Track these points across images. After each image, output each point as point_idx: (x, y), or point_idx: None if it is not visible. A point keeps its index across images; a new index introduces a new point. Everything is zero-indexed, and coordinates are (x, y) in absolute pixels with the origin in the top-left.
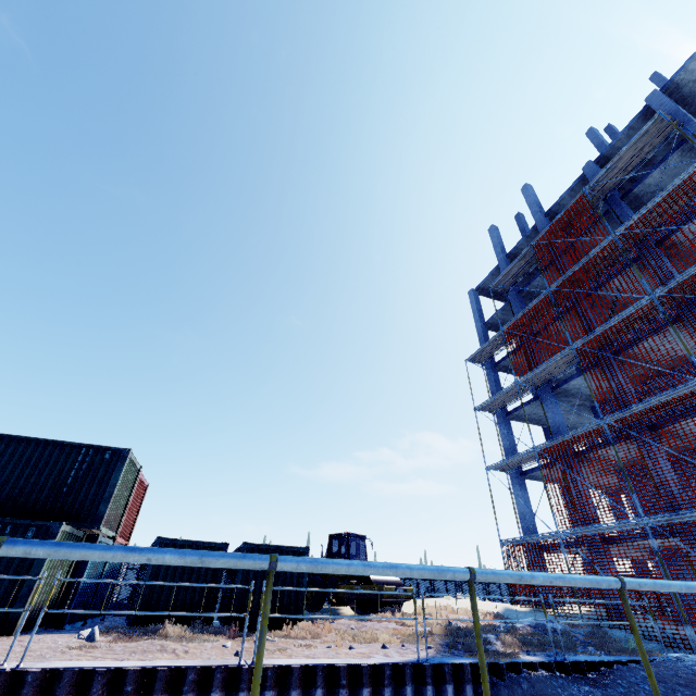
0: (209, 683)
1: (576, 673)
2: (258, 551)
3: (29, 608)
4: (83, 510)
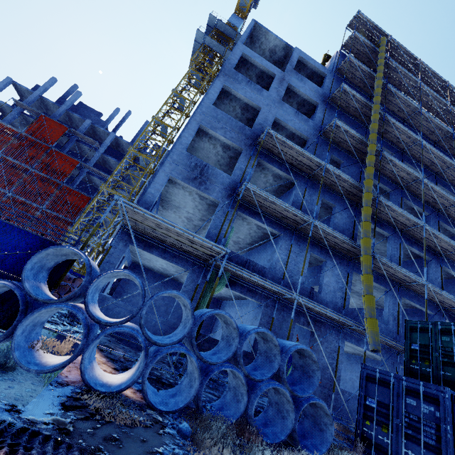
0: None
1: None
2: None
3: None
4: None
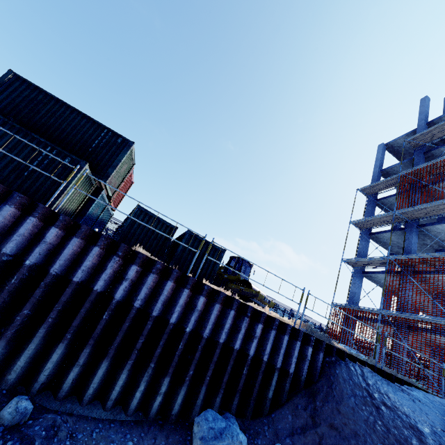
0: (168, 275)
1: (387, 379)
2: (195, 239)
3: (65, 182)
4: (98, 167)
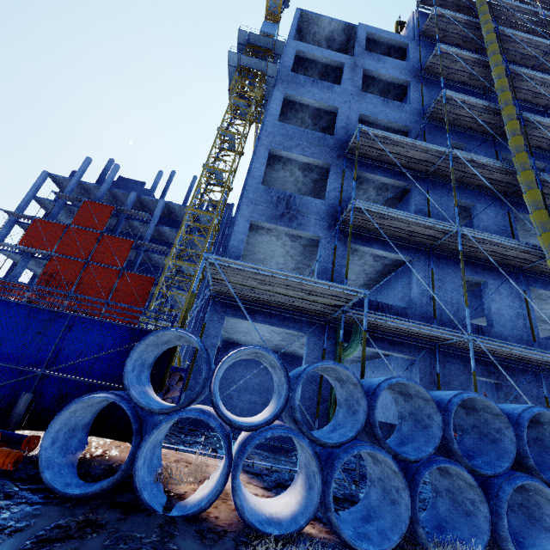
0: None
1: None
2: None
3: None
4: None
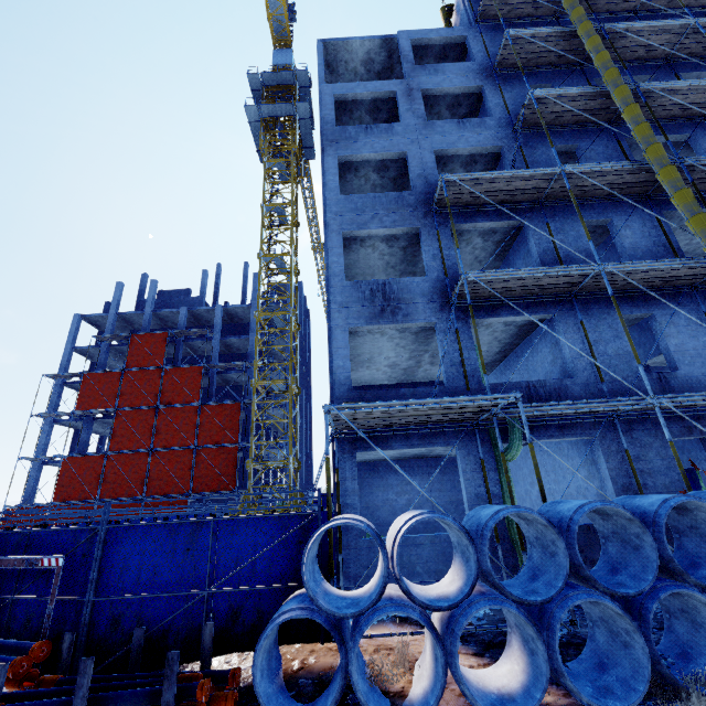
0: None
1: None
2: None
3: None
4: None
